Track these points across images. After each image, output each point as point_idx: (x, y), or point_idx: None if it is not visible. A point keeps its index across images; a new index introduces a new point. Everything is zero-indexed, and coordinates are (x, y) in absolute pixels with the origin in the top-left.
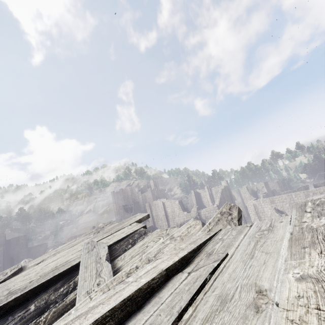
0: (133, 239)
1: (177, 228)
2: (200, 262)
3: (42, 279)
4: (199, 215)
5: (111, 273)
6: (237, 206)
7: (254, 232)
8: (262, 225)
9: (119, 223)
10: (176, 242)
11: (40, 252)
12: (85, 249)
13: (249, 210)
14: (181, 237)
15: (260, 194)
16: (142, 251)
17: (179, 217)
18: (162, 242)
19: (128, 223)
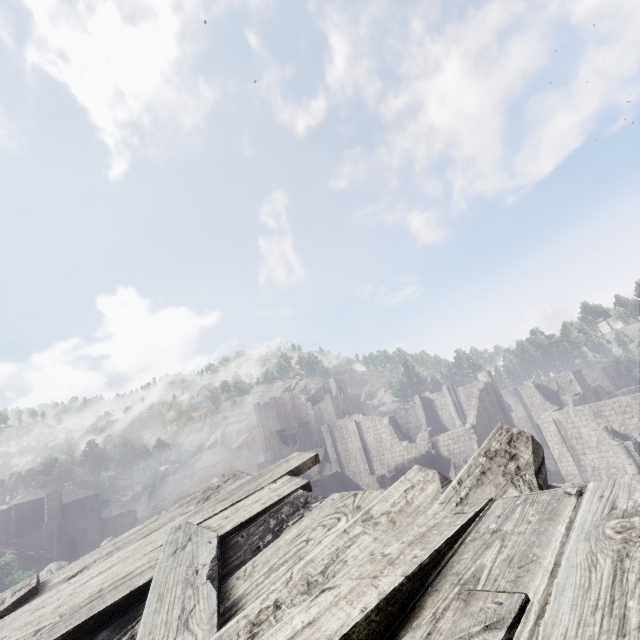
0: (277, 520)
1: (380, 491)
2: (443, 622)
3: (62, 626)
4: (434, 448)
5: (213, 621)
6: (530, 434)
7: (596, 519)
8: (617, 493)
9: (252, 477)
10: (378, 531)
11: (125, 528)
12: (169, 545)
13: (545, 434)
14: (390, 518)
15: (566, 397)
16: (296, 554)
17: (391, 452)
18: (343, 530)
19: (270, 477)
